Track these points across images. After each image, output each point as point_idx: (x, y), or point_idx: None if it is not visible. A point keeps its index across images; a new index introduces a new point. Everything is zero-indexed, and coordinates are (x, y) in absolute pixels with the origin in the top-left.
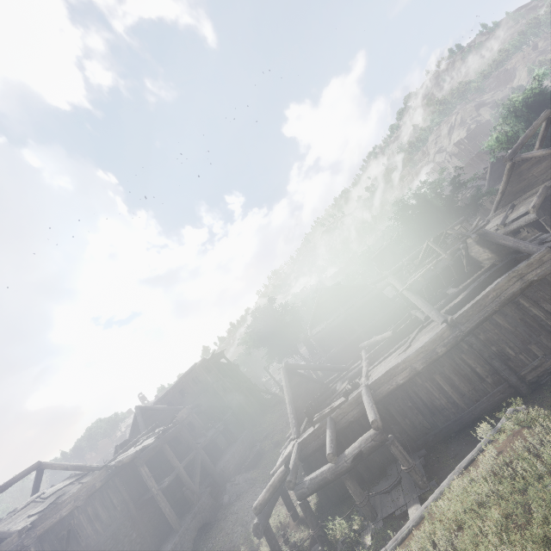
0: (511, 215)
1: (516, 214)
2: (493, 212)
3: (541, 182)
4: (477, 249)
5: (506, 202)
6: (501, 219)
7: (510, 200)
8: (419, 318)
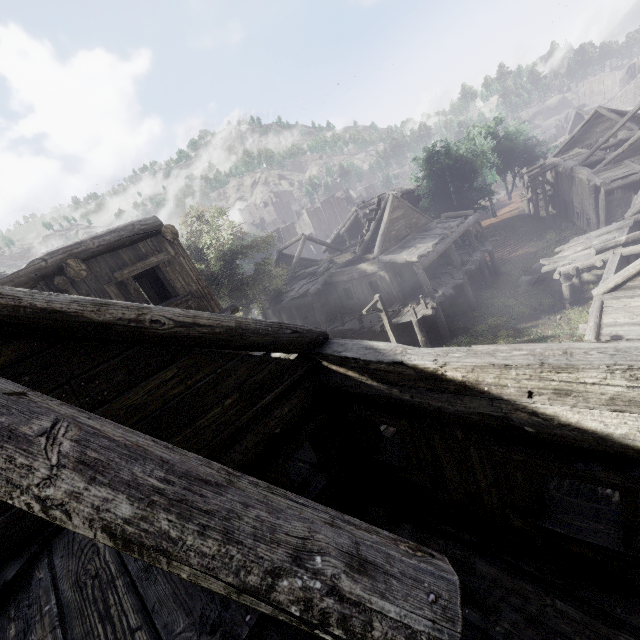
0: None
1: None
2: (603, 166)
3: None
4: None
5: (622, 158)
6: (639, 165)
7: (628, 156)
8: None
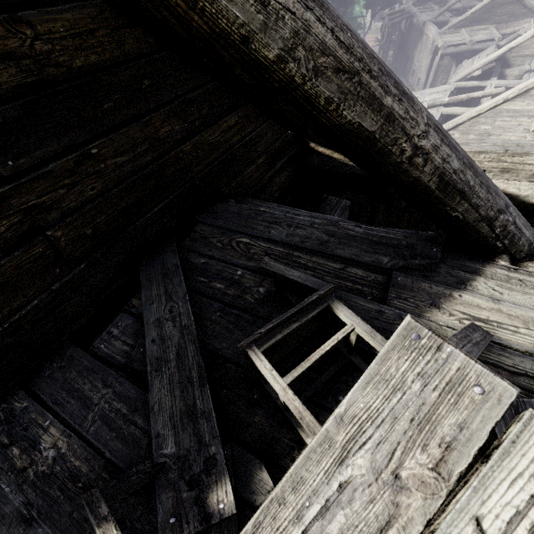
0: (474, 38)
1: (480, 38)
2: (447, 29)
3: (492, 22)
4: (530, 43)
5: (461, 26)
6: (470, 37)
7: (466, 25)
8: (502, 85)
